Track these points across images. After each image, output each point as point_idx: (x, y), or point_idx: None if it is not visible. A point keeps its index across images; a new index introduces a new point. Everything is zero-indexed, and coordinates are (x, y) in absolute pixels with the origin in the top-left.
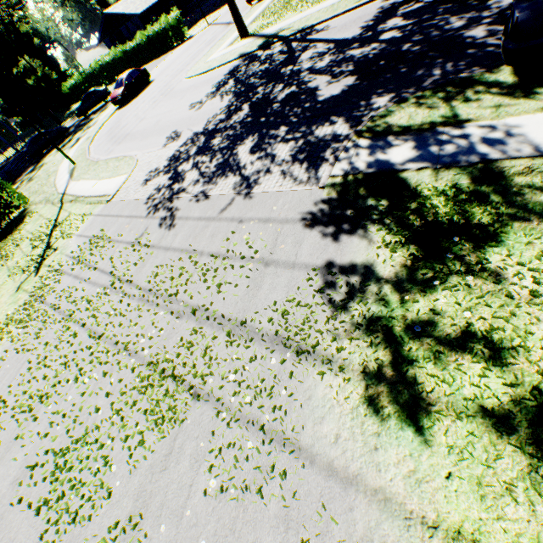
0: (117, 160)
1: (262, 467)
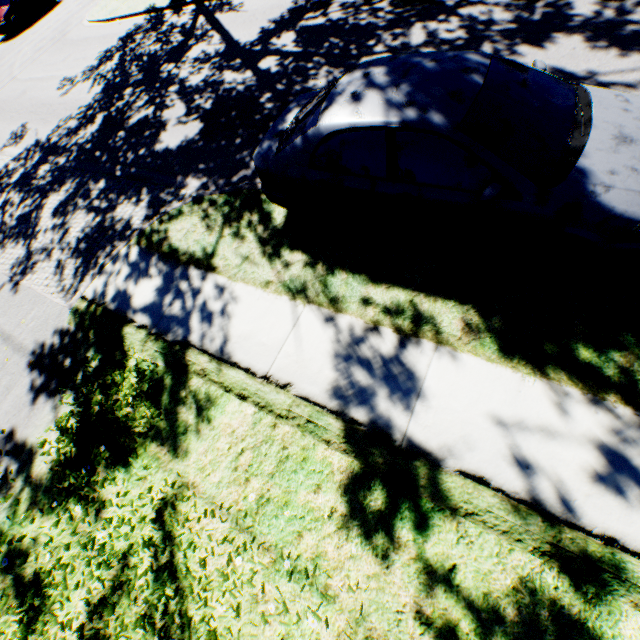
0: None
1: None
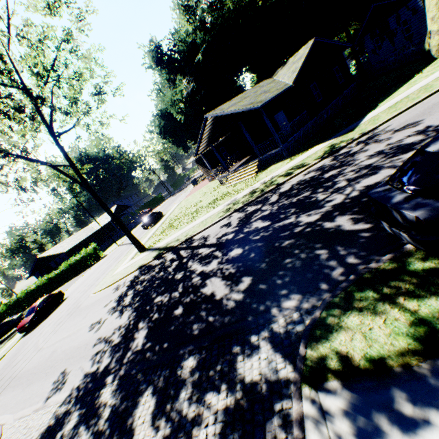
0: None
1: None
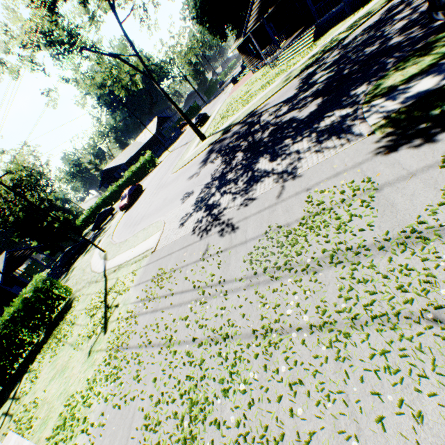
0: (144, 230)
1: None
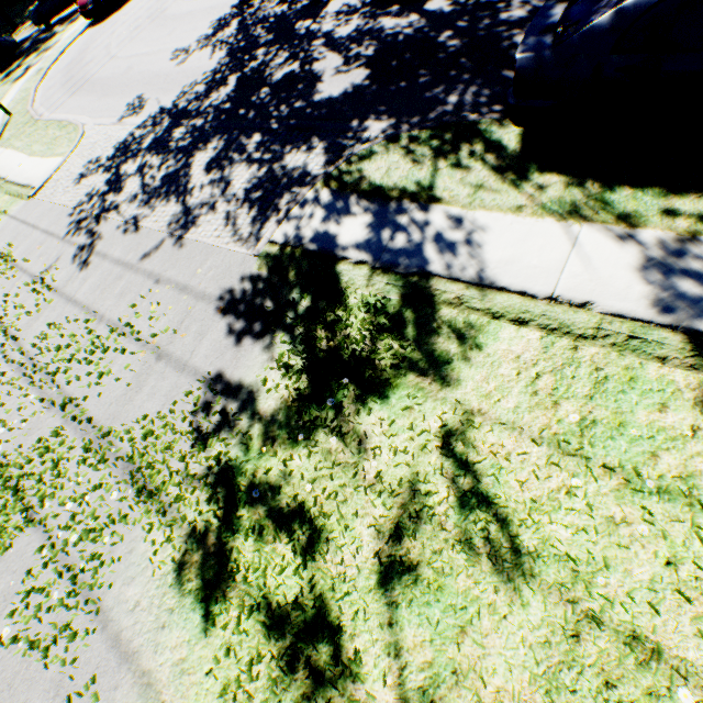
0: (60, 127)
1: (60, 622)
